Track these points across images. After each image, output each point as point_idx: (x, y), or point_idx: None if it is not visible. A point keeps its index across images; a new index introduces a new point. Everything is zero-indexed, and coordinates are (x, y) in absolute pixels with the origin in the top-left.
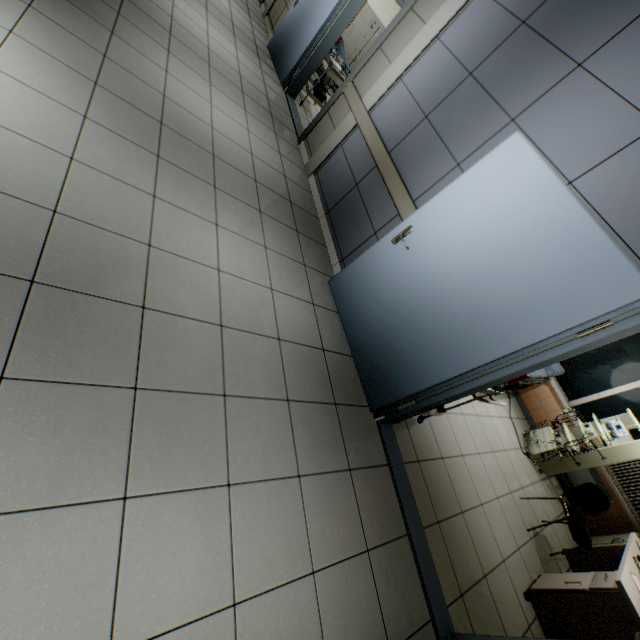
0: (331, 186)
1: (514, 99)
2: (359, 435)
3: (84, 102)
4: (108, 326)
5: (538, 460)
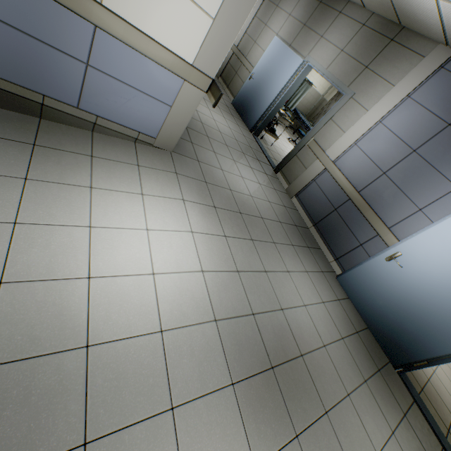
0: (313, 207)
1: None
2: (395, 386)
3: (219, 225)
4: (300, 377)
5: None
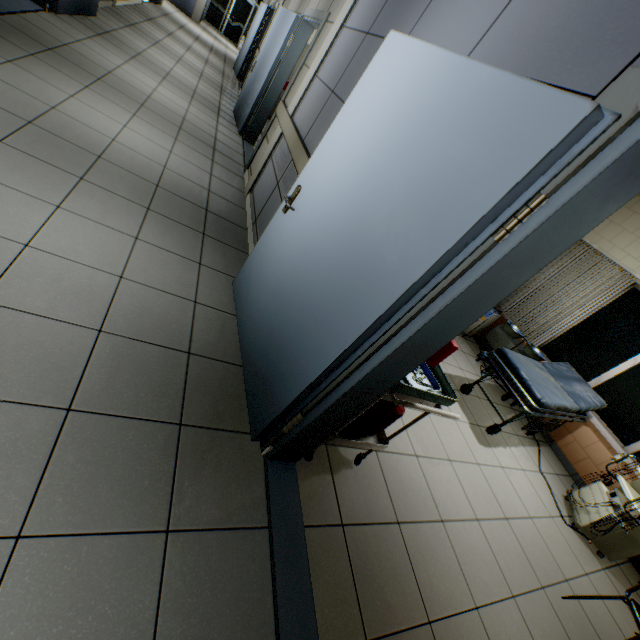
0: (260, 196)
1: (404, 25)
2: (216, 474)
3: None
4: None
5: (592, 535)
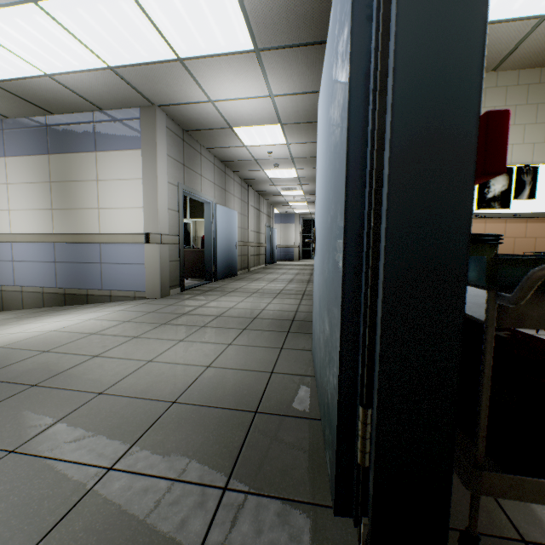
0: None
1: None
2: None
3: (134, 318)
4: None
5: None
